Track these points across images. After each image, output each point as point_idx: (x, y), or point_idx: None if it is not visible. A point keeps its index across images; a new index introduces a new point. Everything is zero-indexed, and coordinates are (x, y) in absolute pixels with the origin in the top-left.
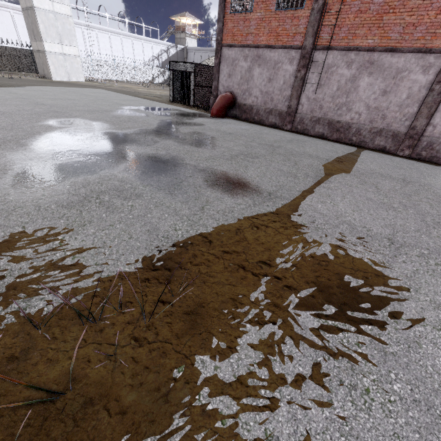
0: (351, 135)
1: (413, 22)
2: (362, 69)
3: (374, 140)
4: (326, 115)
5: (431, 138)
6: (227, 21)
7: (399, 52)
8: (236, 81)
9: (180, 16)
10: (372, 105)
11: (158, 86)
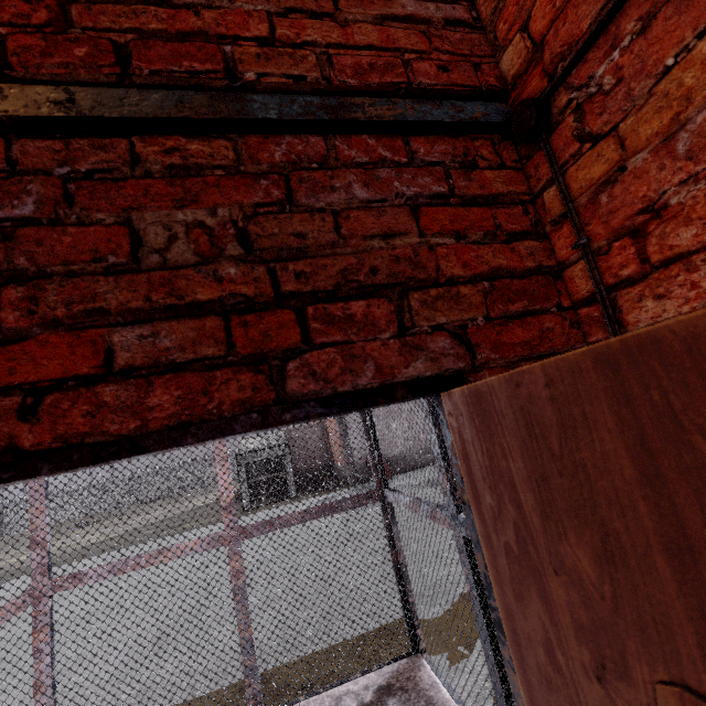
0: None
1: None
2: None
3: None
4: None
5: None
6: None
7: None
8: None
9: None
10: None
11: None
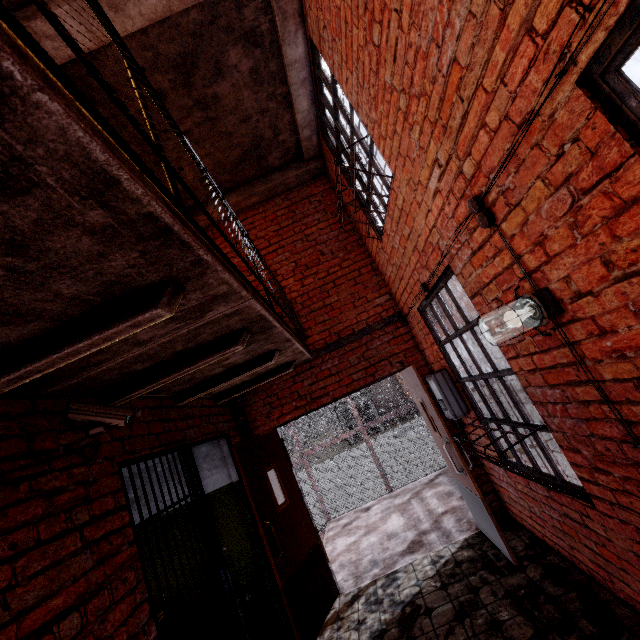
0: None
1: None
2: None
3: None
4: None
5: None
6: None
7: None
8: None
9: None
10: None
11: None
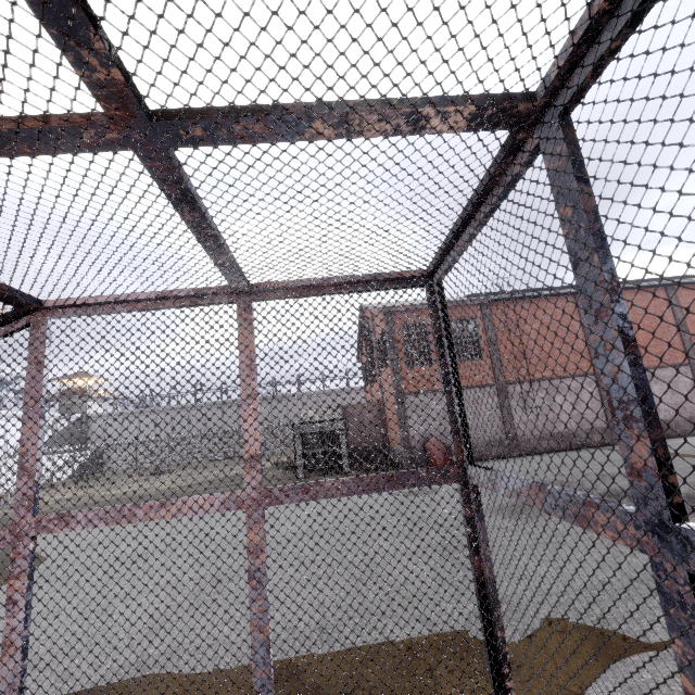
0: (575, 440)
1: (564, 361)
2: (552, 391)
3: (593, 439)
4: (544, 431)
5: None
6: (404, 373)
7: (568, 377)
8: (433, 424)
9: (76, 376)
10: (573, 413)
11: (68, 484)
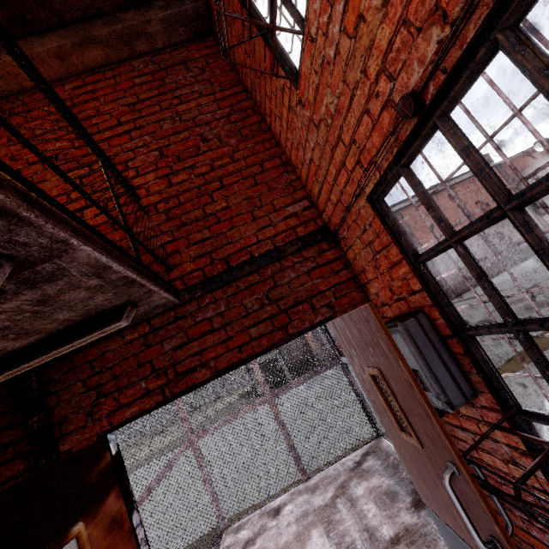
0: None
1: None
2: None
3: None
4: None
5: (453, 285)
6: None
7: None
8: None
9: None
10: None
11: None
